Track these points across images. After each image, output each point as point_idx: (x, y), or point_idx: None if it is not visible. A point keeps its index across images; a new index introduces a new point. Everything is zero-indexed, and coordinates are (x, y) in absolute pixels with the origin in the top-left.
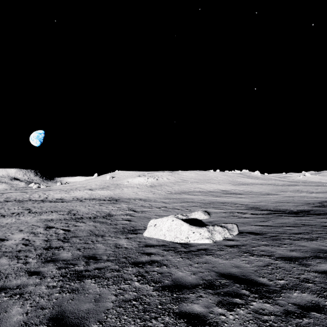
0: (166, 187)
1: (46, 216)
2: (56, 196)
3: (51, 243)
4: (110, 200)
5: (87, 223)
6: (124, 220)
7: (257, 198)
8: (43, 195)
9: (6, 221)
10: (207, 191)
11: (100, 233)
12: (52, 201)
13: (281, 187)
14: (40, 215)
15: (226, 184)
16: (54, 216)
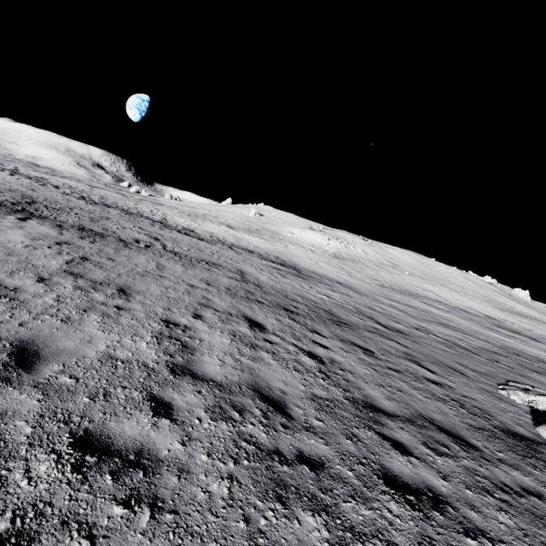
0: (366, 269)
1: (208, 274)
2: (180, 222)
3: (364, 441)
4: (283, 264)
5: (327, 337)
6: (408, 360)
7: None
8: (157, 213)
9: (140, 262)
10: (454, 306)
11: (433, 416)
12: (181, 231)
13: None
14: (194, 267)
15: (483, 302)
16: (226, 281)
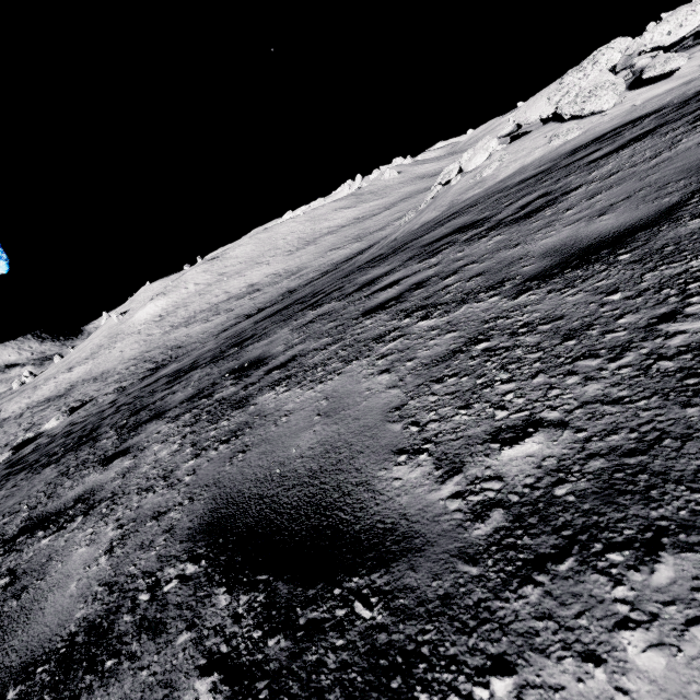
0: (180, 313)
1: None
2: (8, 414)
3: None
4: (60, 395)
5: None
6: None
7: (247, 305)
8: None
9: None
10: (226, 299)
11: None
12: None
13: (353, 231)
14: None
15: (278, 259)
16: None
